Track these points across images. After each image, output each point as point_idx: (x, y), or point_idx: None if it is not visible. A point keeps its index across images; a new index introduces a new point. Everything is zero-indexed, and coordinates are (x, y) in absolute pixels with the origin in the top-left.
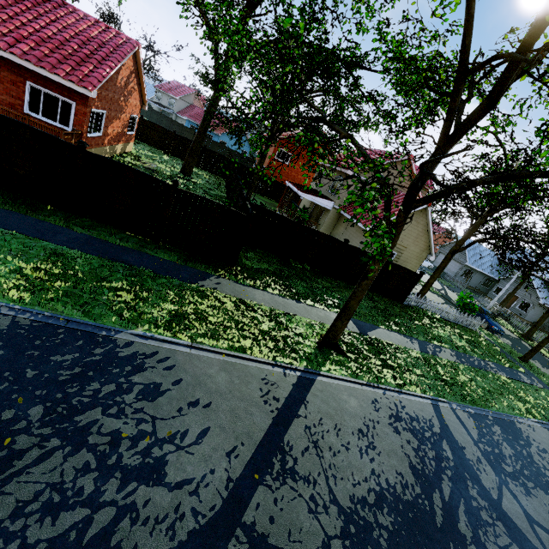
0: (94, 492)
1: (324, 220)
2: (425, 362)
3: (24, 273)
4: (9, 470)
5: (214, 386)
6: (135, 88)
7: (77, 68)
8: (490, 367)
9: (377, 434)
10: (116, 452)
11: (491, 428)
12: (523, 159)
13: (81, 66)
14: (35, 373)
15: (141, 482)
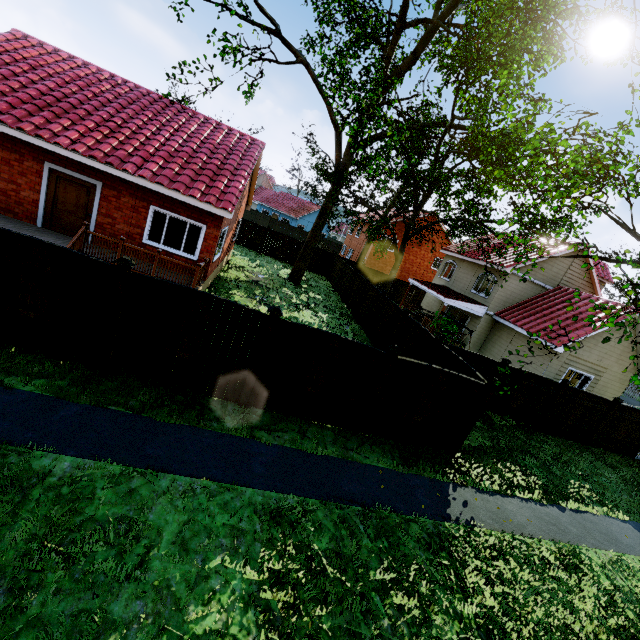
0: None
1: (473, 329)
2: None
3: (261, 598)
4: None
5: None
6: (247, 190)
7: (211, 184)
8: None
9: None
10: None
11: None
12: None
13: (214, 181)
14: None
15: None
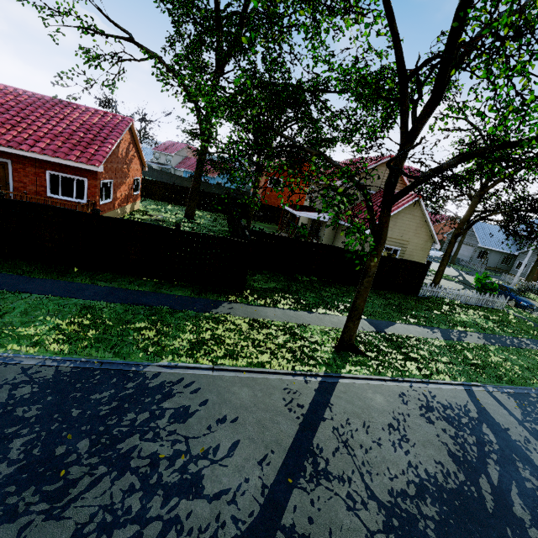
0: (141, 510)
1: (324, 232)
2: (451, 349)
3: (61, 328)
4: (67, 497)
5: (238, 402)
6: (135, 155)
7: (85, 151)
8: (525, 344)
9: (408, 426)
10: (156, 472)
11: (537, 405)
12: (500, 135)
13: (88, 149)
14: (79, 412)
15: (182, 497)
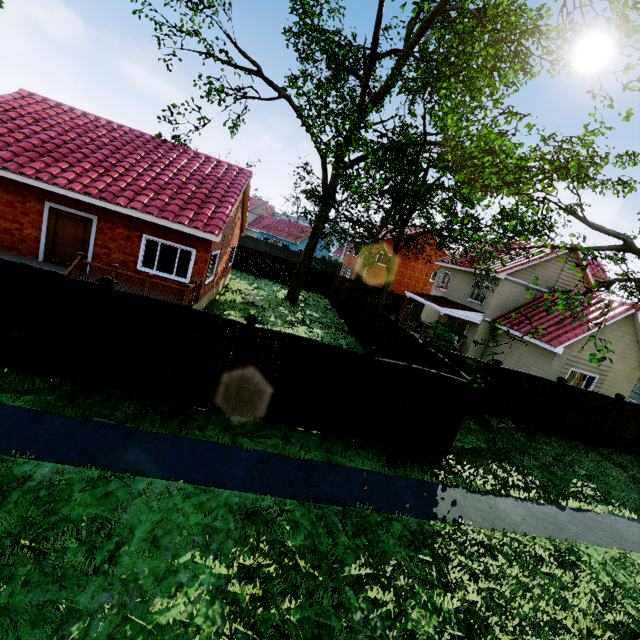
0: None
1: (472, 336)
2: None
3: (229, 591)
4: None
5: None
6: (239, 217)
7: (199, 211)
8: None
9: None
10: None
11: None
12: None
13: (202, 208)
14: None
15: None
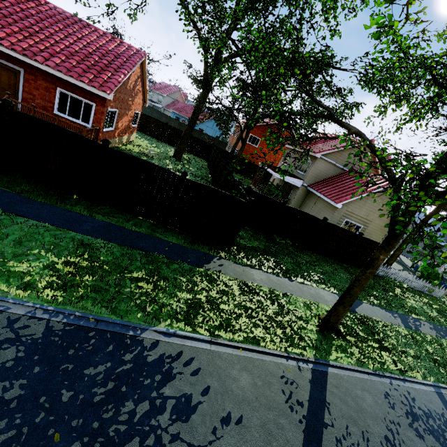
0: None
1: (294, 195)
2: (413, 339)
3: (56, 268)
4: None
5: (240, 392)
6: (140, 90)
7: (98, 75)
8: None
9: (403, 442)
10: None
11: None
12: None
13: (101, 74)
14: (70, 395)
15: None
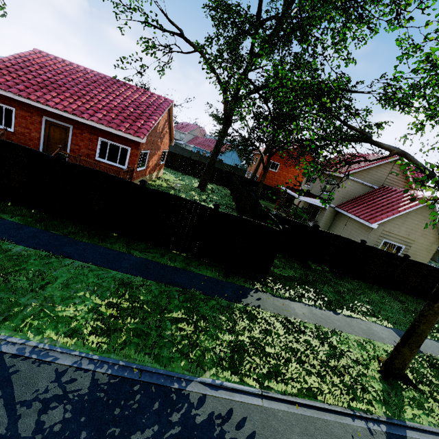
0: None
1: (322, 217)
2: None
3: (99, 310)
4: None
5: None
6: (167, 131)
7: (133, 124)
8: None
9: None
10: None
11: None
12: None
13: (135, 122)
14: None
15: None
